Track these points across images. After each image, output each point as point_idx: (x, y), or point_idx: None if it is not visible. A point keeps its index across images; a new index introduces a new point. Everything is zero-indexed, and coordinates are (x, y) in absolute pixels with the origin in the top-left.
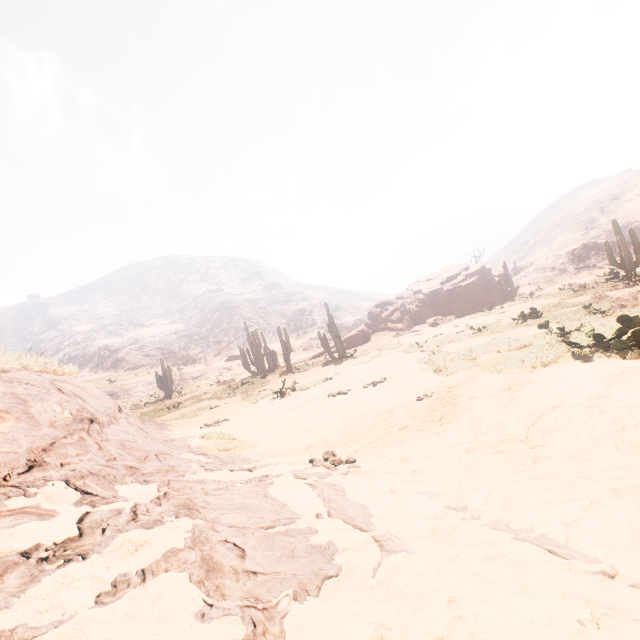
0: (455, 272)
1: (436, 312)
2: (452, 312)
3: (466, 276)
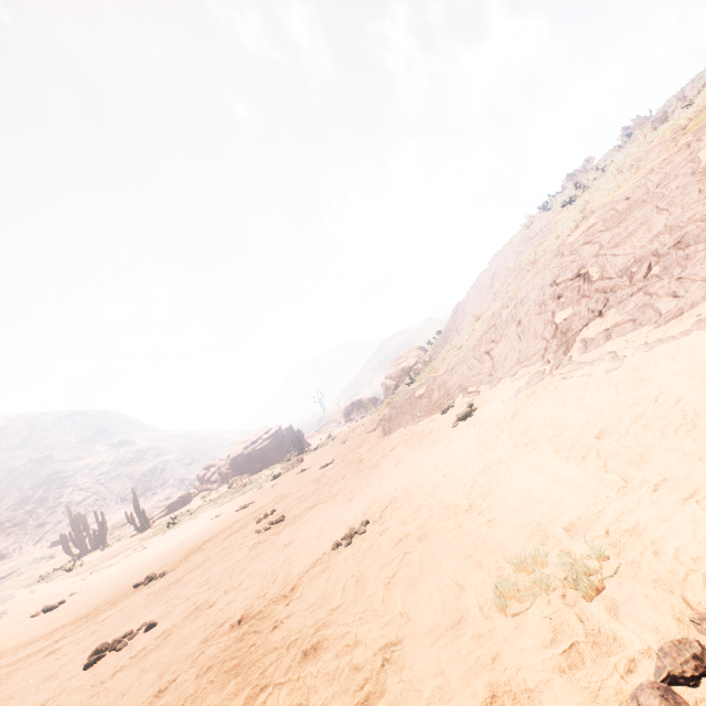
0: (258, 437)
1: (240, 471)
2: (250, 470)
3: (264, 440)
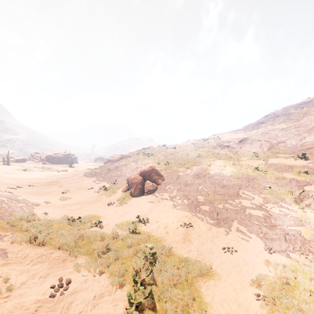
0: (60, 152)
1: (48, 160)
2: (52, 162)
3: (62, 154)
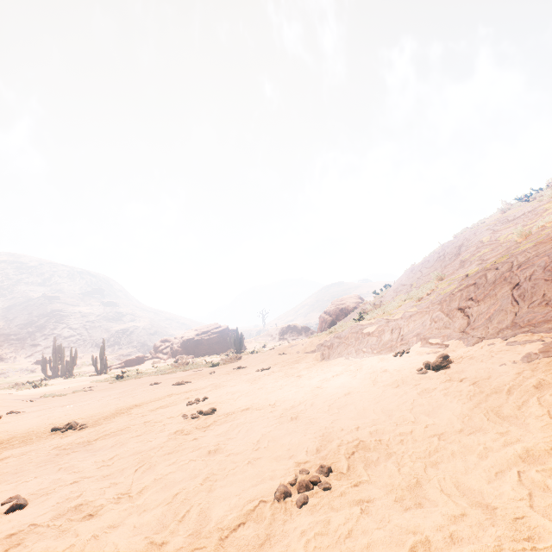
0: (209, 329)
1: (187, 352)
2: (195, 353)
3: (213, 333)
